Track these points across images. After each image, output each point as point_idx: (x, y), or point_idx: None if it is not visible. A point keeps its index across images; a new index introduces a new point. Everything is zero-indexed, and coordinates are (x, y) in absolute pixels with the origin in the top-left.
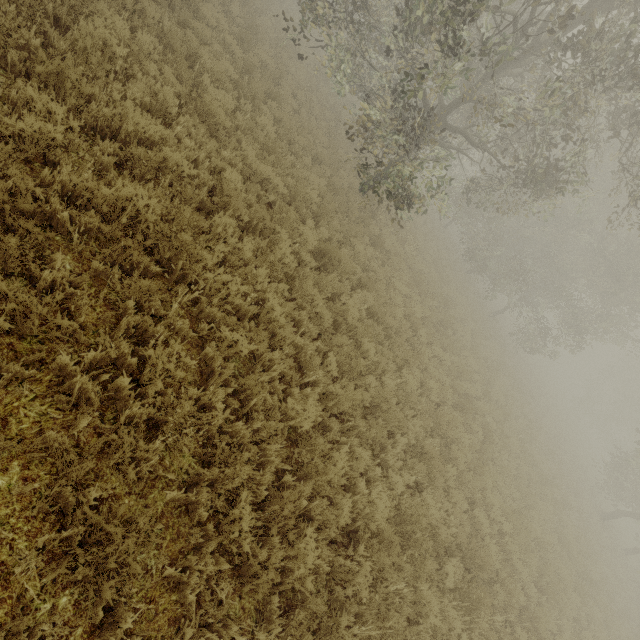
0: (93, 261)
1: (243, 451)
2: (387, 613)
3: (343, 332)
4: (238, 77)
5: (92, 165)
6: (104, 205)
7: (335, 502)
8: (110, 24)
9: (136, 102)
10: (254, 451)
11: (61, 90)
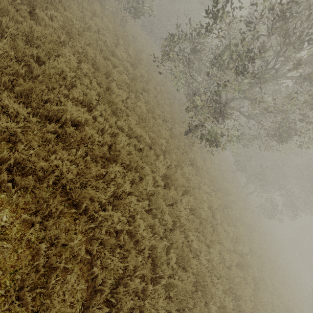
0: (23, 214)
1: None
2: None
3: (178, 229)
4: (130, 82)
5: (40, 139)
6: (40, 171)
7: None
8: (67, 60)
9: (75, 98)
10: None
11: (29, 97)
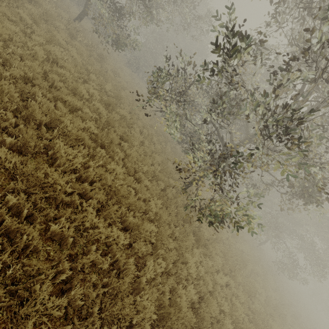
0: None
1: None
2: None
3: None
4: (98, 131)
5: None
6: None
7: None
8: None
9: None
10: None
11: None
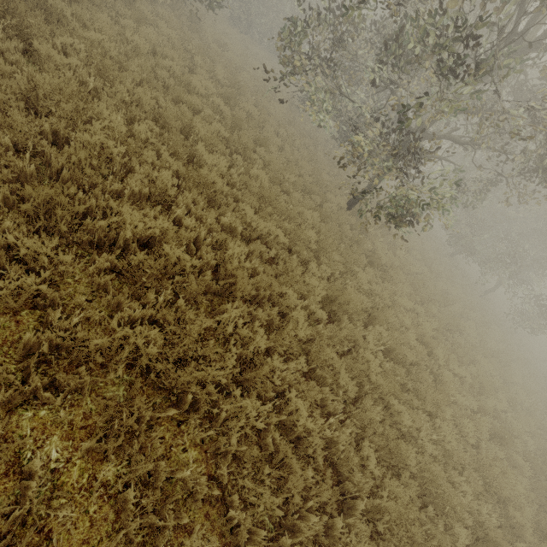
0: (83, 443)
1: None
2: None
3: (369, 396)
4: (229, 135)
5: (88, 289)
6: (97, 355)
7: None
8: (108, 124)
9: (135, 194)
10: None
11: (53, 216)
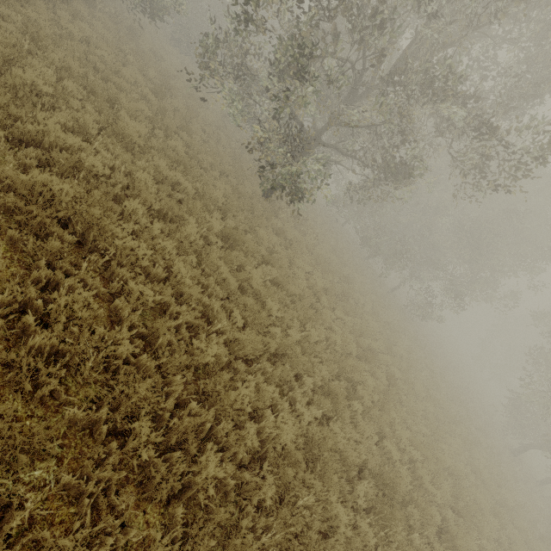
0: (9, 230)
1: (146, 378)
2: (293, 520)
3: (248, 294)
4: (153, 115)
5: (16, 165)
6: (22, 189)
7: (243, 429)
8: (39, 73)
9: (60, 126)
10: (159, 381)
11: None
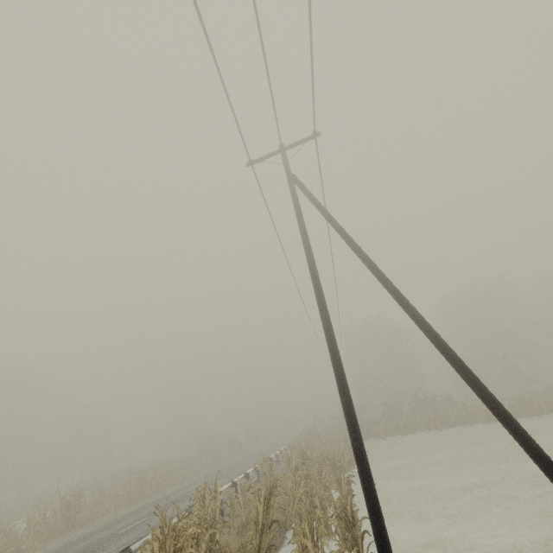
0: None
1: None
2: None
3: None
4: None
5: None
6: None
7: None
8: None
9: None
10: None
11: None
